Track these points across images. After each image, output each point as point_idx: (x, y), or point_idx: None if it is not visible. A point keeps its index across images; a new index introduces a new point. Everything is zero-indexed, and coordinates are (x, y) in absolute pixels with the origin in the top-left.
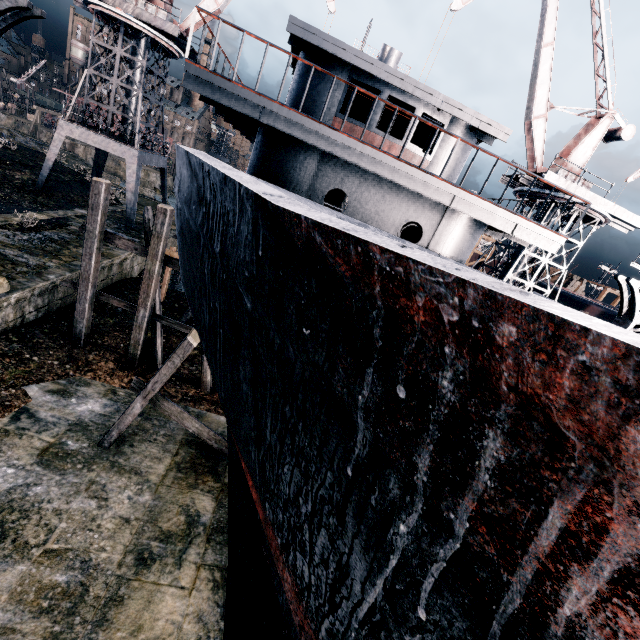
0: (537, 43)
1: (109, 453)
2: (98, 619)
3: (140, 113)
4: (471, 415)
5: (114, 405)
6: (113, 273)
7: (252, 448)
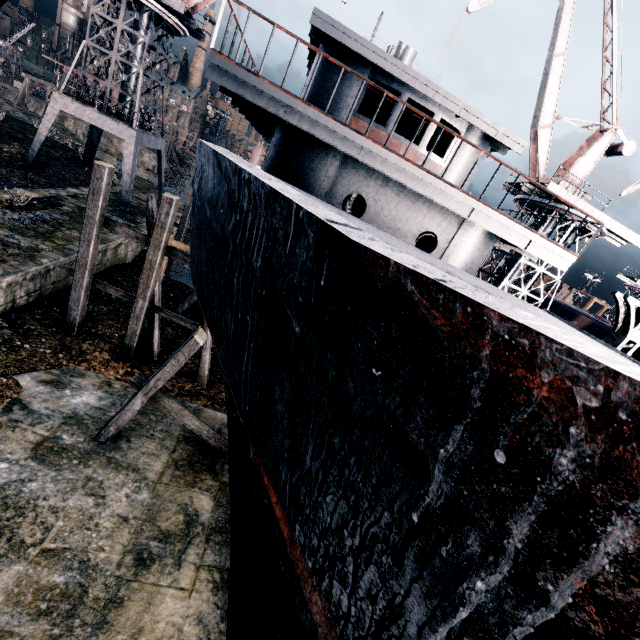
0: (549, 52)
1: (105, 448)
2: (98, 621)
3: (140, 91)
4: (594, 499)
5: (110, 398)
6: (107, 258)
7: (283, 468)
